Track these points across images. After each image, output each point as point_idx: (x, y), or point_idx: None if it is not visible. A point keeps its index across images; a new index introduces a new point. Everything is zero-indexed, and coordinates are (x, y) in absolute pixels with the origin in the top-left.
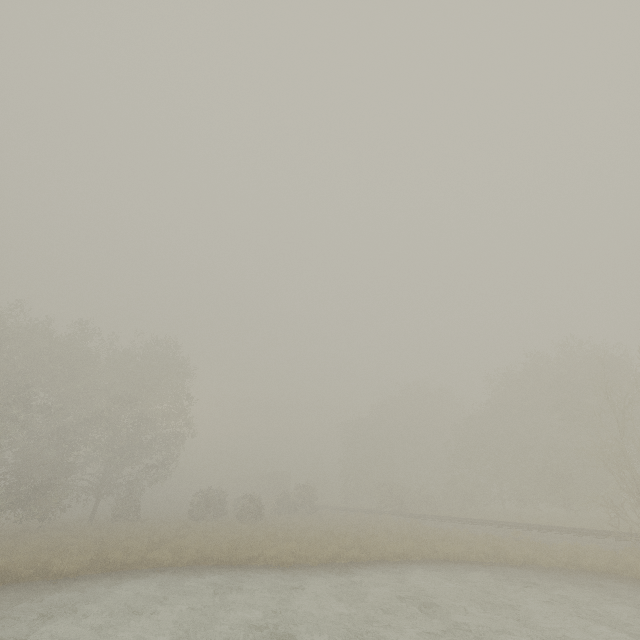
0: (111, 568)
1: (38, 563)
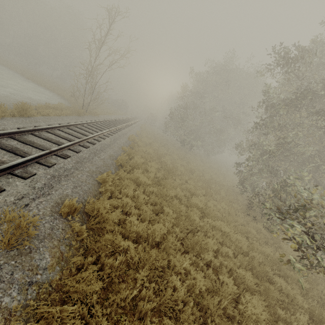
0: None
1: None
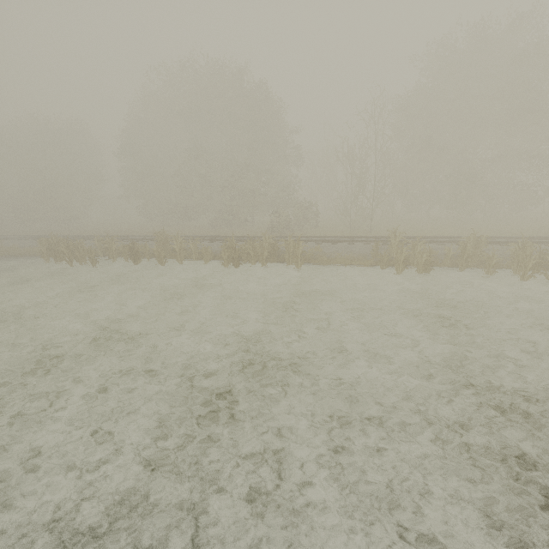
0: None
1: None
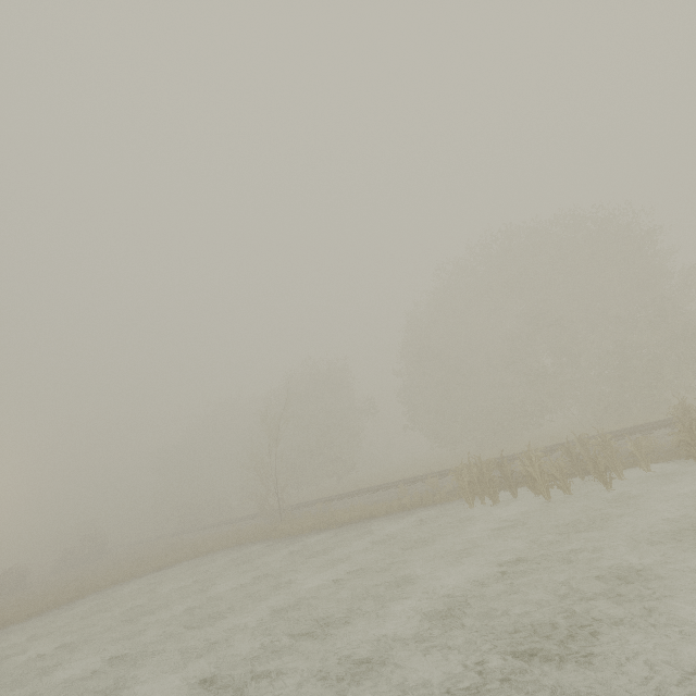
0: None
1: None
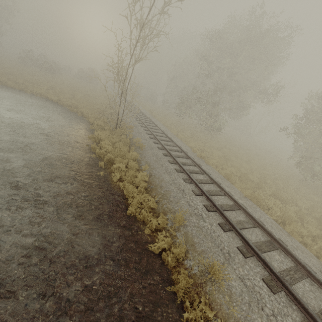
0: None
1: None
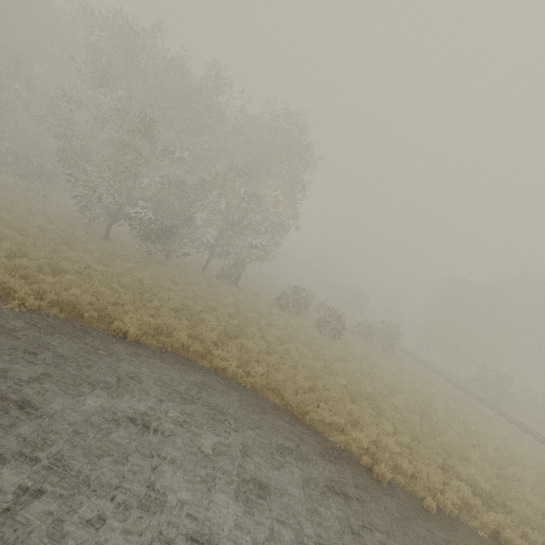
0: (173, 347)
1: (109, 306)
